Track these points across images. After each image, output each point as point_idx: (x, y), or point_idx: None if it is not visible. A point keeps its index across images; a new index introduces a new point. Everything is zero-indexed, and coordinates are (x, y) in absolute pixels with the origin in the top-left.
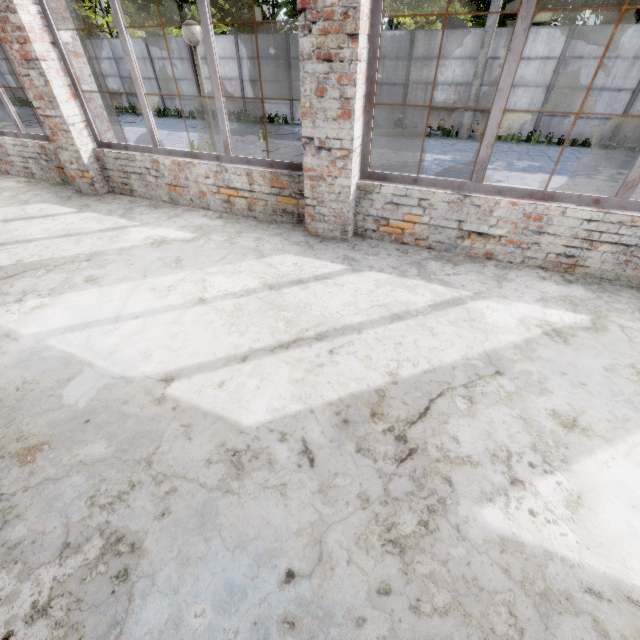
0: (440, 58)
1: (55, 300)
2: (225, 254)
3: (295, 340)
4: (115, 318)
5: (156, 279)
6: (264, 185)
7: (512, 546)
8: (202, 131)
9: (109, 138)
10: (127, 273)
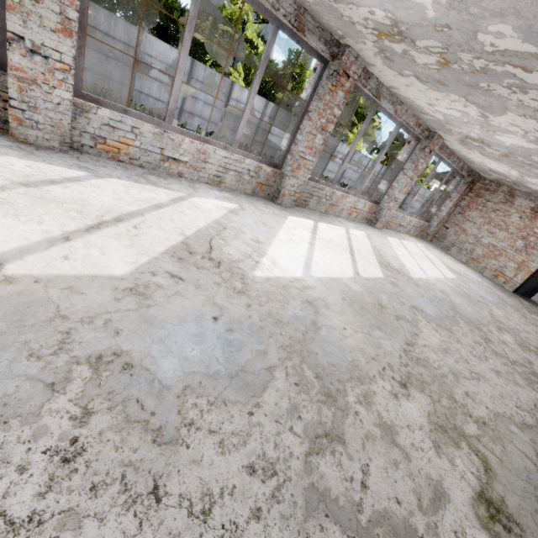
0: None
1: None
2: None
3: (100, 223)
4: None
5: None
6: None
7: (269, 279)
8: None
9: None
10: None
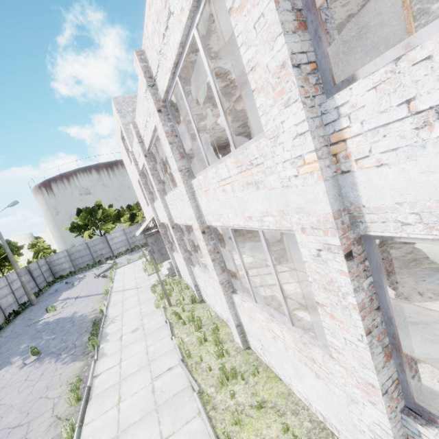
0: None
1: None
2: None
3: (430, 324)
4: None
5: None
6: None
7: None
8: None
9: None
10: None
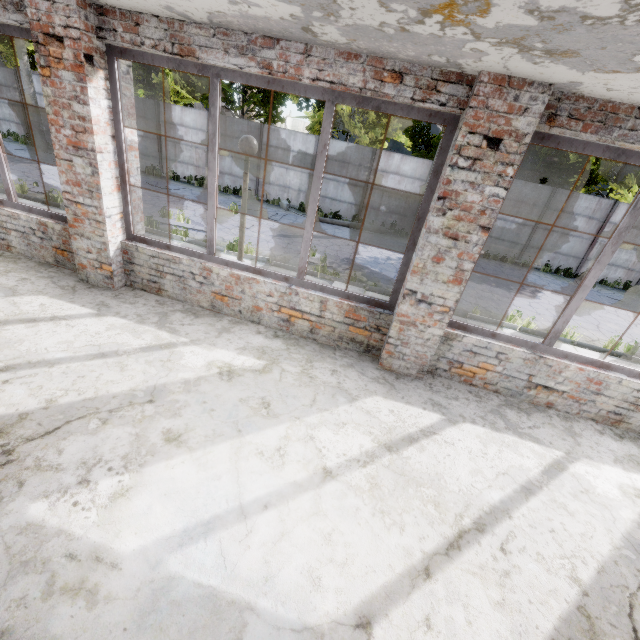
0: (395, 174)
1: (139, 479)
2: (313, 394)
3: (459, 534)
4: (239, 510)
5: (256, 436)
6: (337, 314)
7: None
8: (164, 191)
9: (139, 229)
10: (214, 425)
